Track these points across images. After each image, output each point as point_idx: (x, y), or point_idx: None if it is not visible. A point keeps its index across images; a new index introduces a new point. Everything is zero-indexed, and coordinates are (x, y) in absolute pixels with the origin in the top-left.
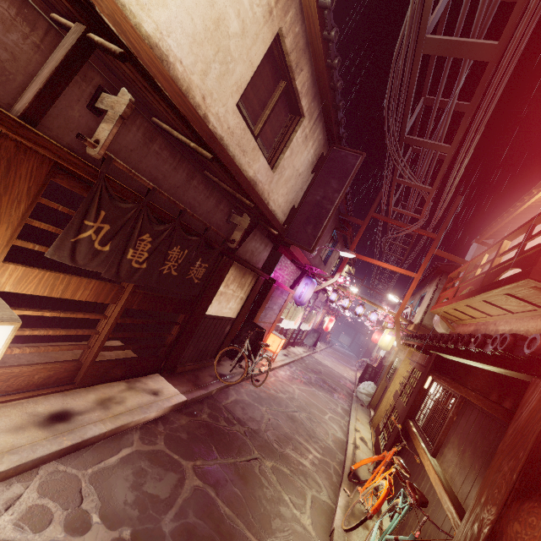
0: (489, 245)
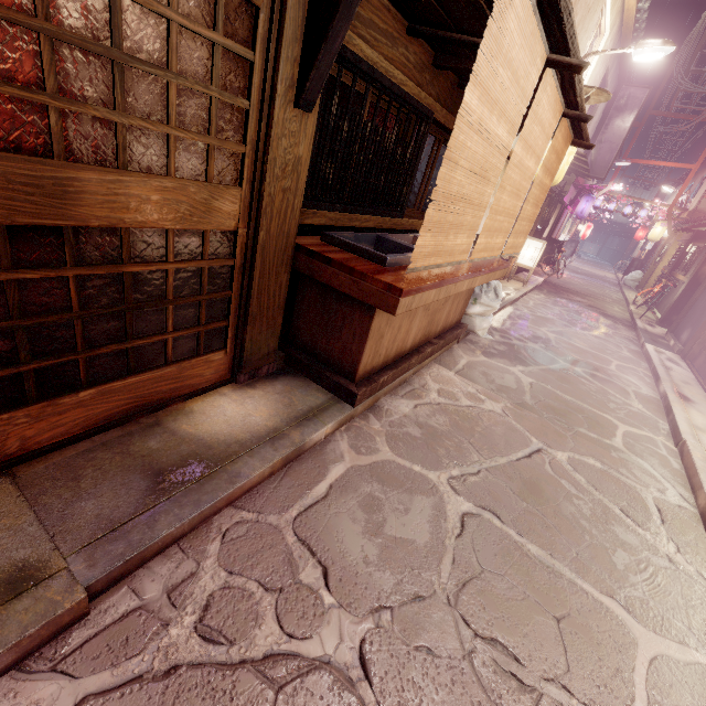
0: None
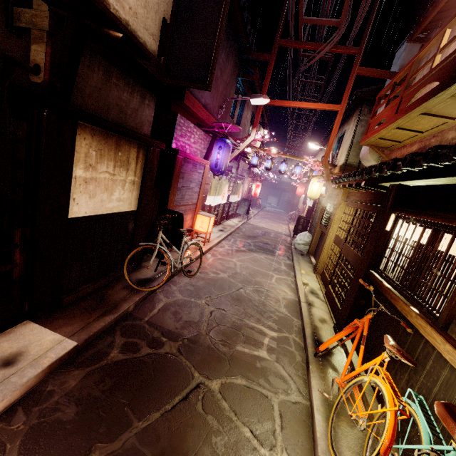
0: (425, 40)
